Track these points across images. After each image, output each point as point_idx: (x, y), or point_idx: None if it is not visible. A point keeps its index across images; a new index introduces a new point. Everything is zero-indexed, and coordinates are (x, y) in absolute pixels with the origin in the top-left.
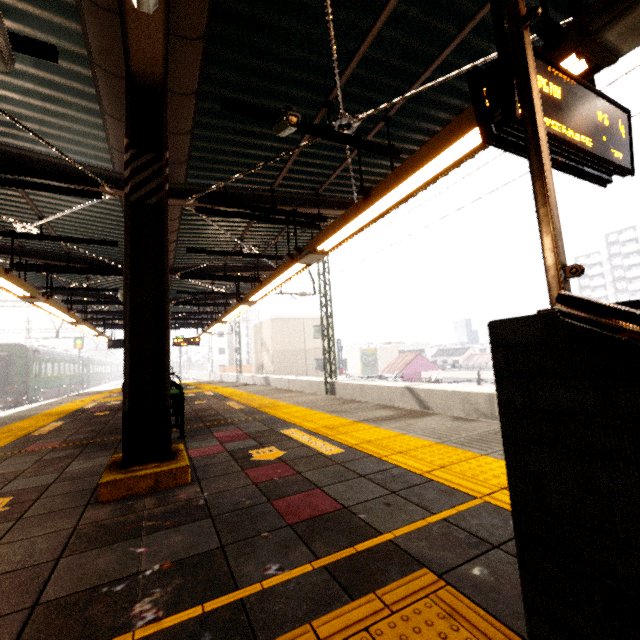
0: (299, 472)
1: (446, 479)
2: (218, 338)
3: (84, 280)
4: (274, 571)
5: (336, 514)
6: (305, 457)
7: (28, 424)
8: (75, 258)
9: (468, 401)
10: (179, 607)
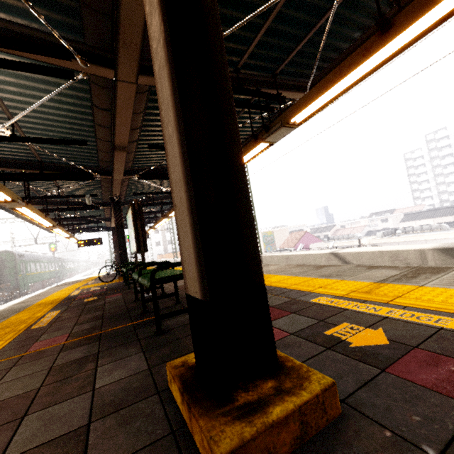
0: None
1: None
2: (154, 235)
3: (55, 190)
4: None
5: None
6: (432, 336)
7: (26, 316)
8: (47, 166)
9: (397, 258)
10: None
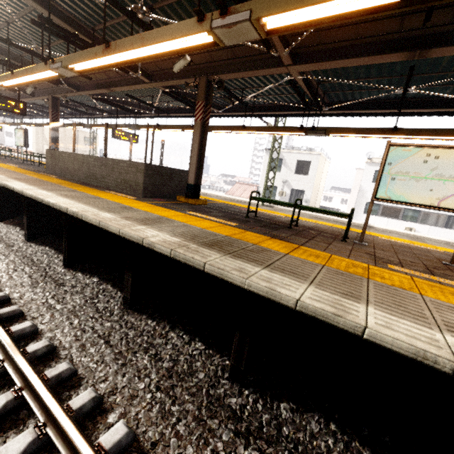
0: None
1: None
2: None
3: None
4: None
5: None
6: None
7: None
8: None
9: None
10: None
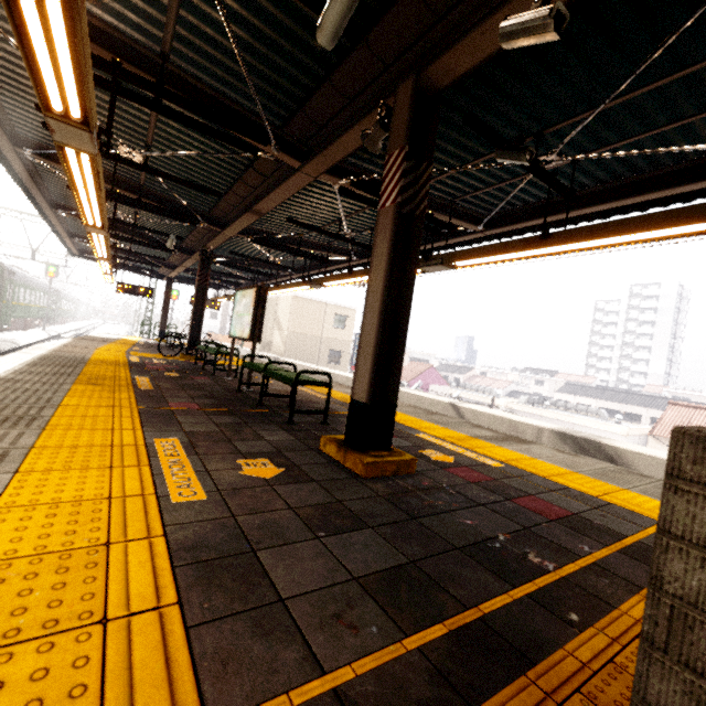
0: (494, 479)
1: (621, 504)
2: None
3: (126, 212)
4: (589, 550)
5: (575, 518)
6: (478, 466)
7: (106, 372)
8: (146, 192)
9: (515, 429)
10: (560, 562)
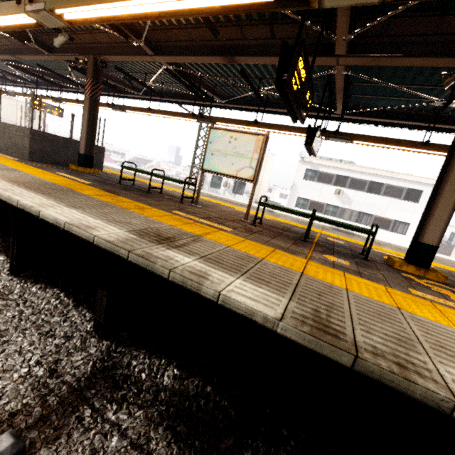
0: None
1: None
2: None
3: None
4: None
5: None
6: None
7: None
8: None
9: None
10: None
